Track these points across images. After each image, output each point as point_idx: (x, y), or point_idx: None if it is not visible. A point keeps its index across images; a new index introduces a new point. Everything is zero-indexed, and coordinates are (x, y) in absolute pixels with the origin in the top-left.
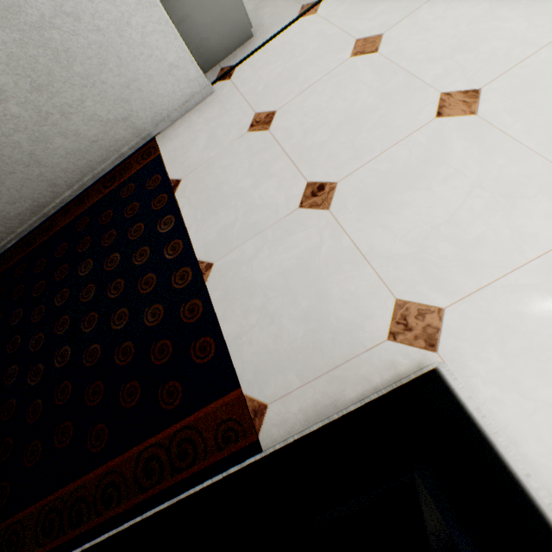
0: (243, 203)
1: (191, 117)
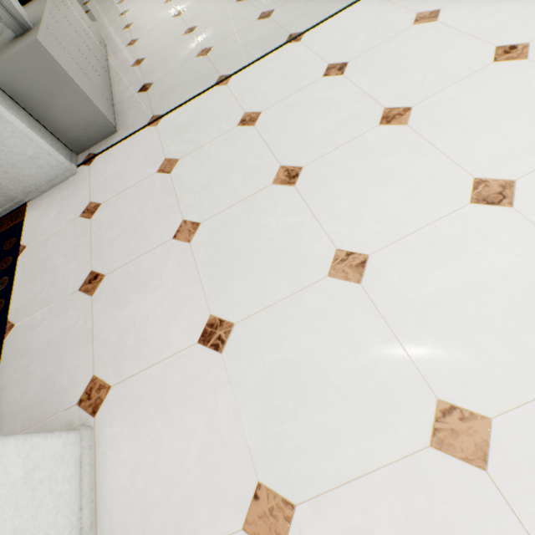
0: (52, 278)
1: (55, 192)
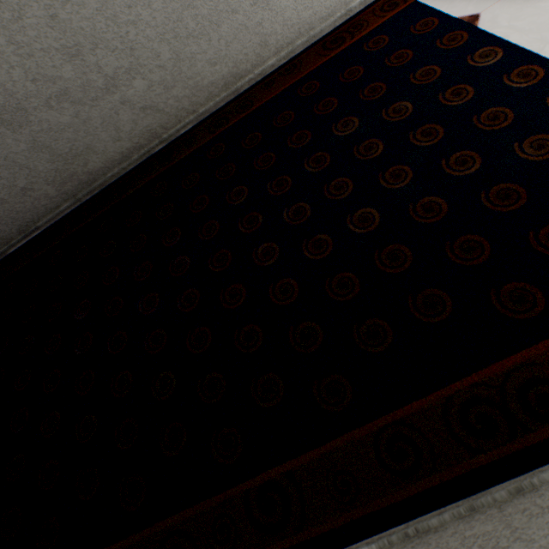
0: None
1: None
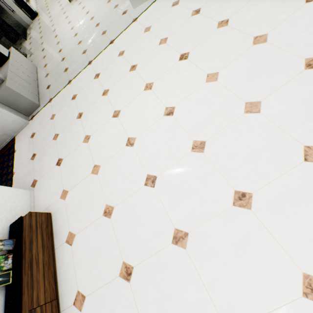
0: (24, 158)
1: (23, 131)
